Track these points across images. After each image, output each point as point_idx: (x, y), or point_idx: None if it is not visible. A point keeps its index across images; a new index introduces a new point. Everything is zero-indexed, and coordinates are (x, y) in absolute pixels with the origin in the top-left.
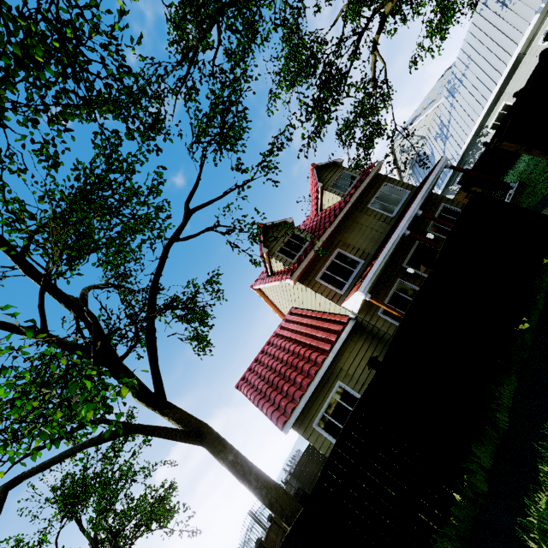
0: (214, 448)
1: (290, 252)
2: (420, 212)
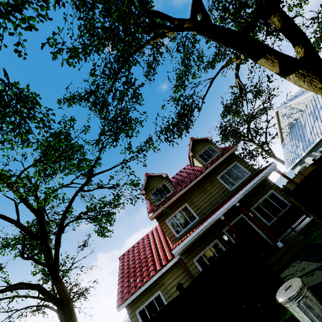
0: (65, 316)
1: (158, 196)
2: (238, 204)
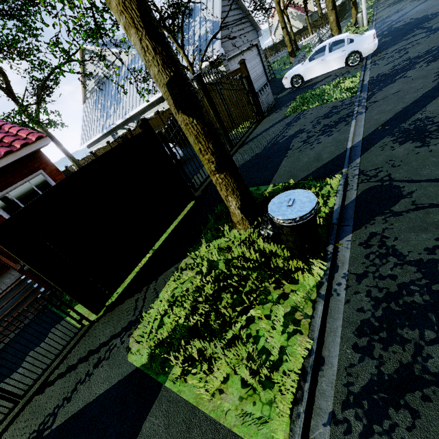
0: None
1: None
2: None
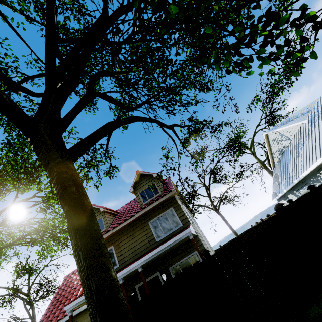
0: None
1: None
2: (139, 270)
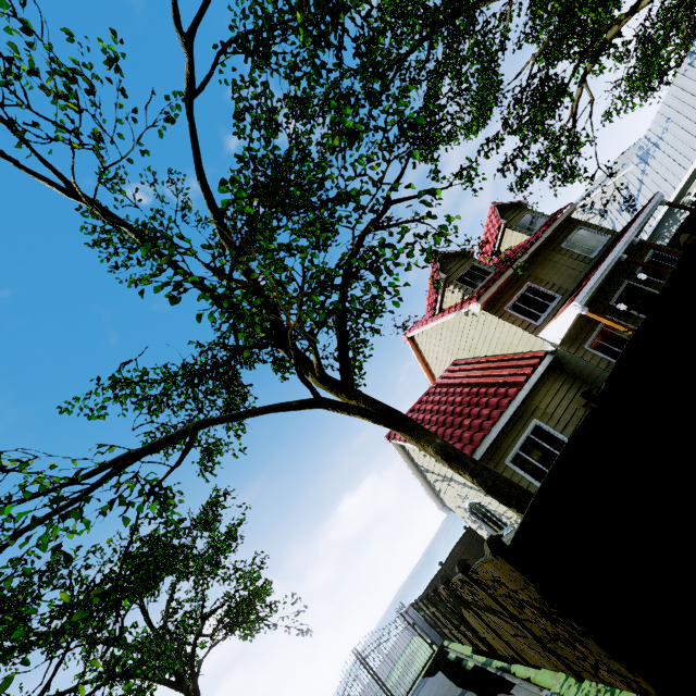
0: (417, 431)
1: (471, 282)
2: (638, 240)
